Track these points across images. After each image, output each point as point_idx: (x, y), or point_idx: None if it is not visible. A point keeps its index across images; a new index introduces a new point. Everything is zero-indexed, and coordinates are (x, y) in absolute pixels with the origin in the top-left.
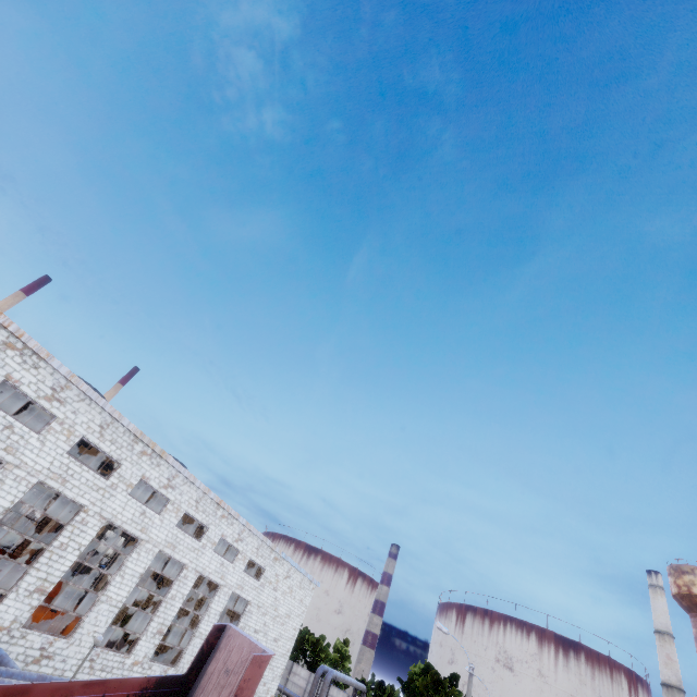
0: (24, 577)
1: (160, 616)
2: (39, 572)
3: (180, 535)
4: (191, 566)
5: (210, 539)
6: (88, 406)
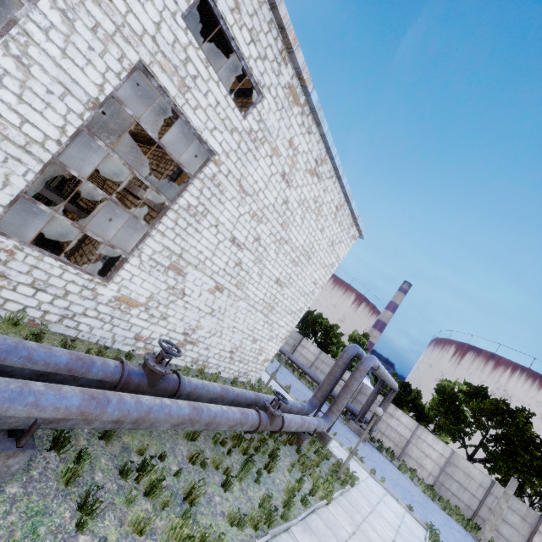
0: None
1: None
2: None
3: None
4: None
5: None
6: None
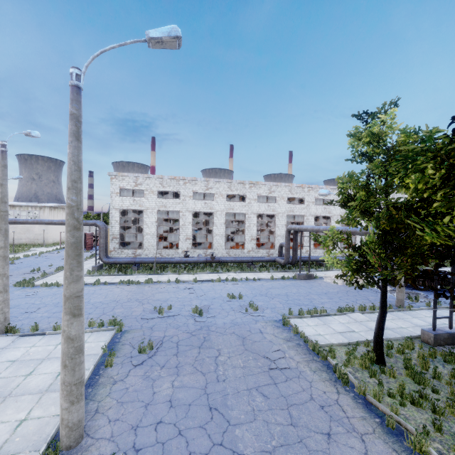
0: (356, 239)
1: None
2: (358, 236)
3: None
4: None
5: None
6: (336, 191)
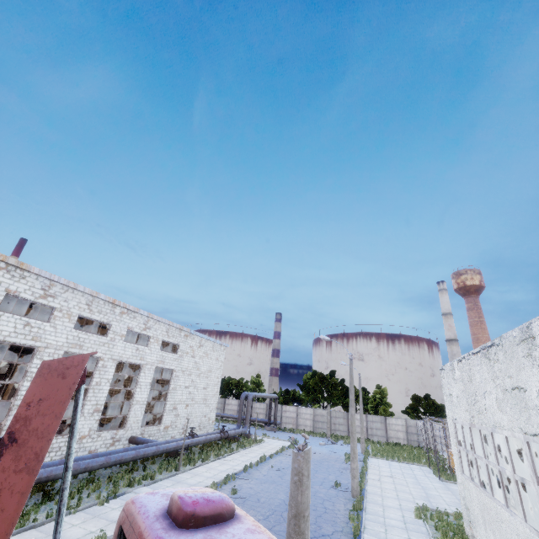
0: None
1: (92, 400)
2: None
3: (82, 335)
4: (106, 357)
5: (117, 333)
6: None
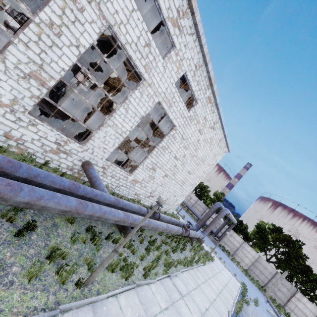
0: None
1: (30, 49)
2: None
3: None
4: None
5: None
6: None
